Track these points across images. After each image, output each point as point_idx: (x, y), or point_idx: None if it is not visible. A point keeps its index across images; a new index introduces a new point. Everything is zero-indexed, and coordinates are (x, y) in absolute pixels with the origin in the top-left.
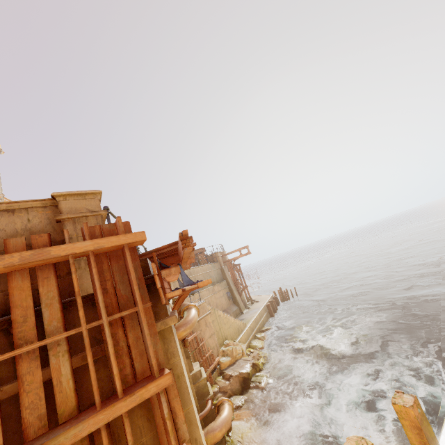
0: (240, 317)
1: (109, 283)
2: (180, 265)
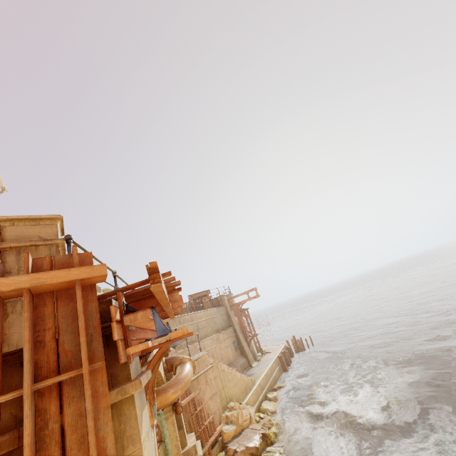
0: (248, 371)
1: (50, 333)
2: (154, 308)
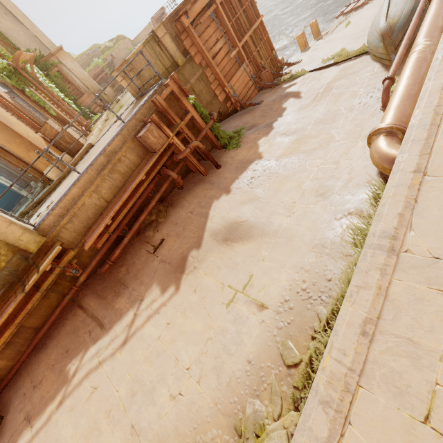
0: None
1: None
2: None
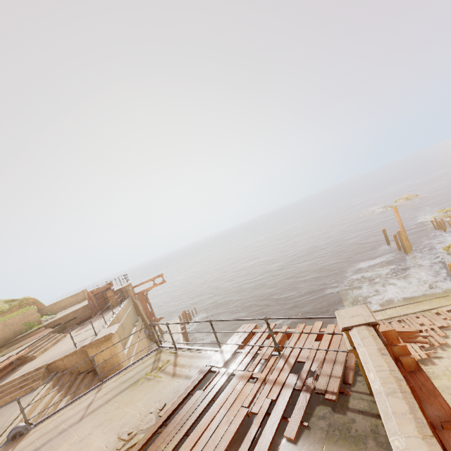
0: None
1: None
2: None
